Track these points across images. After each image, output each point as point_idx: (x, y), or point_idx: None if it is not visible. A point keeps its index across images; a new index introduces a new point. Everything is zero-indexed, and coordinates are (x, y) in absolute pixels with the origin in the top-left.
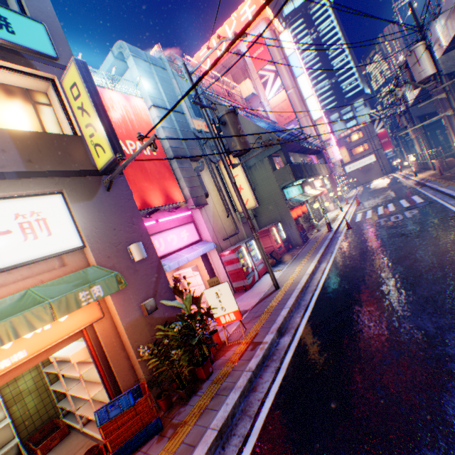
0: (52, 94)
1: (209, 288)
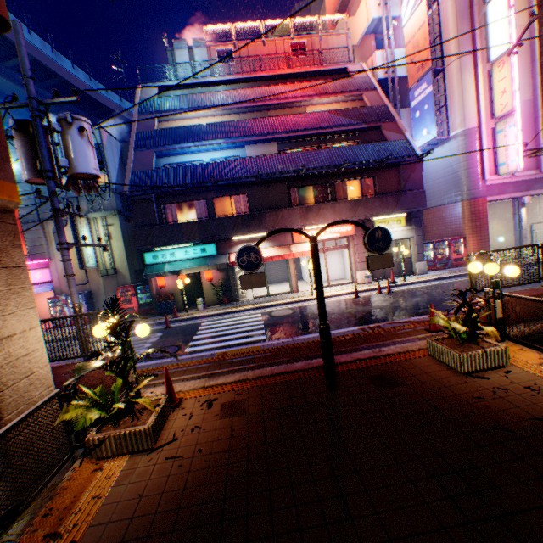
0: None
1: None
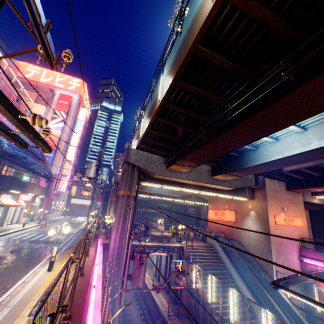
0: None
1: None
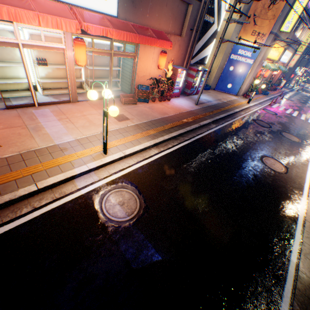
0: (305, 30)
1: (282, 80)
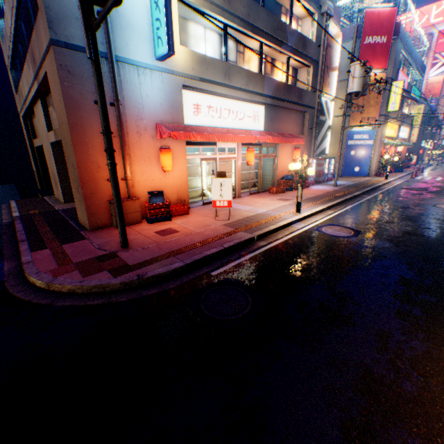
0: (411, 106)
1: (410, 156)
